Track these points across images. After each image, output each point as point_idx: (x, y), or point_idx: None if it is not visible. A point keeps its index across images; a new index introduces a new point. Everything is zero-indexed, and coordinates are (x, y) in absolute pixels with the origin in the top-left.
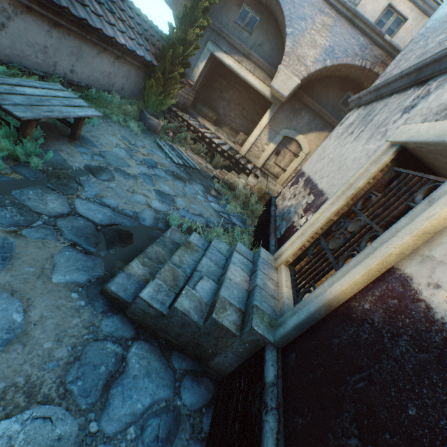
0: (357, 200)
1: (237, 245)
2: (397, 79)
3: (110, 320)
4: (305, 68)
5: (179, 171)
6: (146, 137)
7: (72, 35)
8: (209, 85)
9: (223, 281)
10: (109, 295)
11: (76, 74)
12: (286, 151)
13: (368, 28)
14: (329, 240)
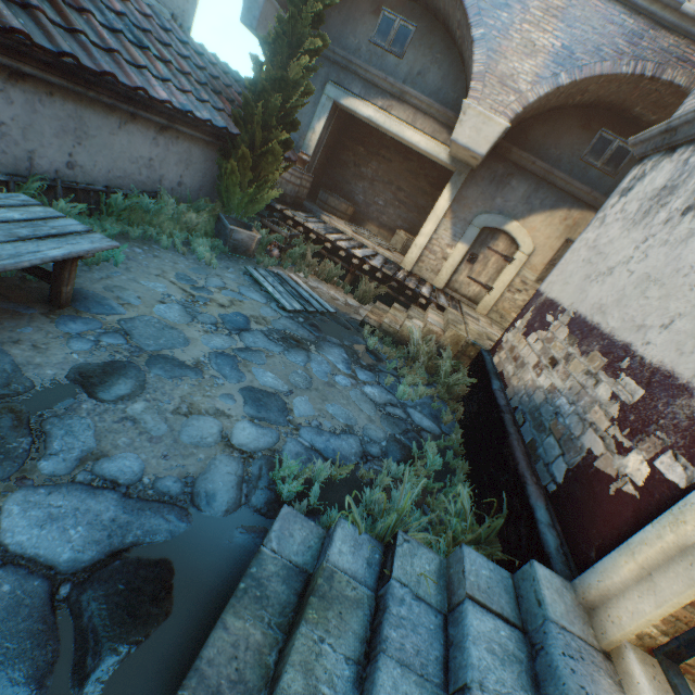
0: None
1: (464, 566)
2: None
3: None
4: (517, 96)
5: (296, 326)
6: (229, 266)
7: (56, 94)
8: (335, 158)
9: None
10: None
11: (81, 169)
12: (488, 253)
13: None
14: None
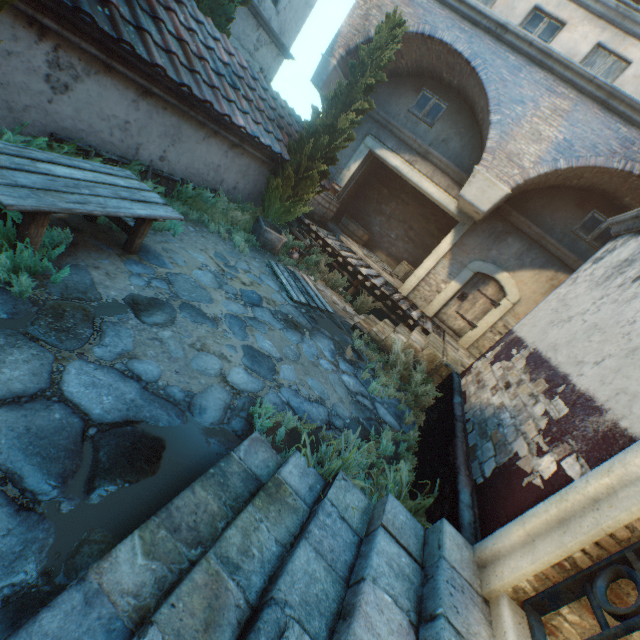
0: None
1: (386, 506)
2: None
3: None
4: (520, 170)
5: (298, 314)
6: (256, 256)
7: (169, 109)
8: (362, 193)
9: None
10: None
11: (168, 163)
12: (478, 295)
13: (636, 113)
14: None
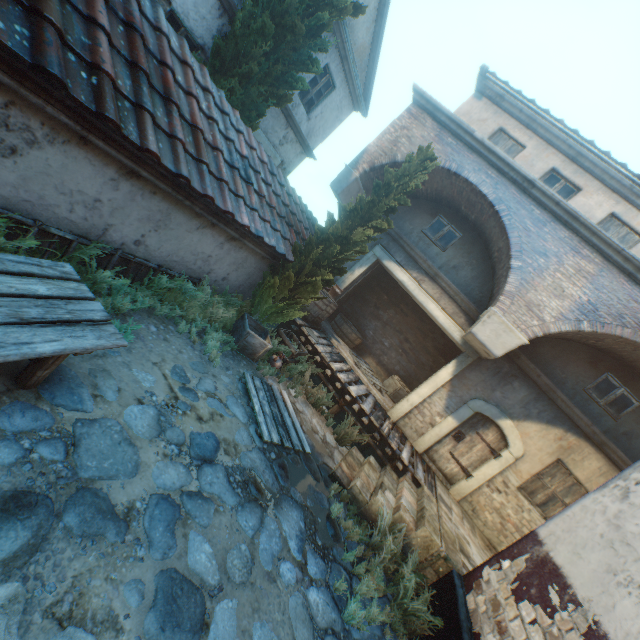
0: None
1: None
2: None
3: None
4: (540, 322)
5: (264, 464)
6: (229, 365)
7: (159, 194)
8: (361, 294)
9: None
10: None
11: (145, 247)
12: (476, 437)
13: None
14: None
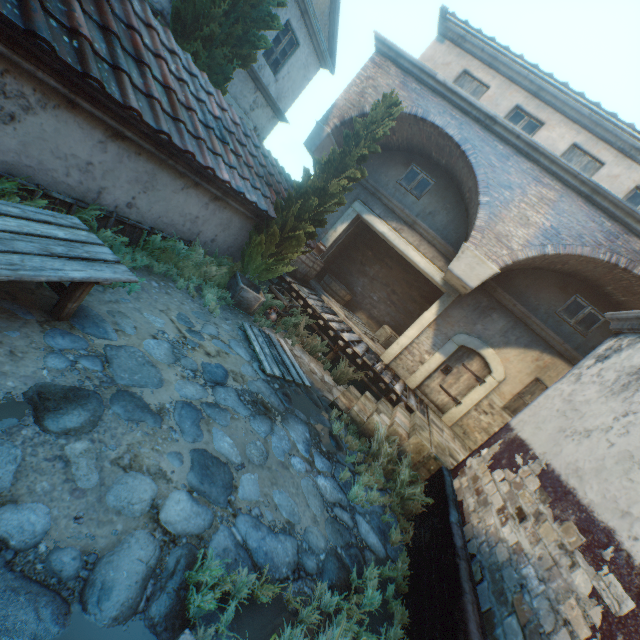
0: None
1: None
2: None
3: None
4: (509, 251)
5: (269, 391)
6: (228, 317)
7: (144, 155)
8: (346, 253)
9: None
10: None
11: (137, 210)
12: (462, 369)
13: (619, 210)
14: None
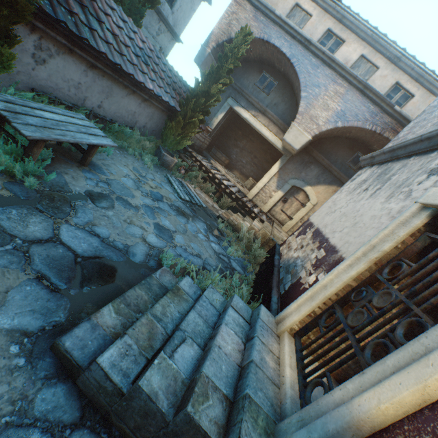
0: (383, 266)
1: (233, 298)
2: (416, 142)
3: (50, 392)
4: (317, 126)
5: (184, 207)
6: (158, 171)
7: (106, 76)
8: (225, 133)
9: (210, 350)
10: (60, 353)
11: (103, 109)
12: (294, 199)
13: (378, 98)
14: (345, 310)
